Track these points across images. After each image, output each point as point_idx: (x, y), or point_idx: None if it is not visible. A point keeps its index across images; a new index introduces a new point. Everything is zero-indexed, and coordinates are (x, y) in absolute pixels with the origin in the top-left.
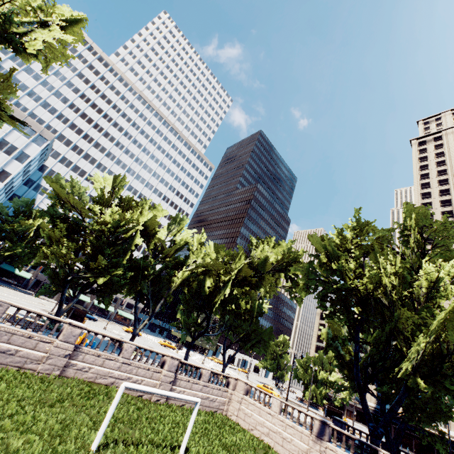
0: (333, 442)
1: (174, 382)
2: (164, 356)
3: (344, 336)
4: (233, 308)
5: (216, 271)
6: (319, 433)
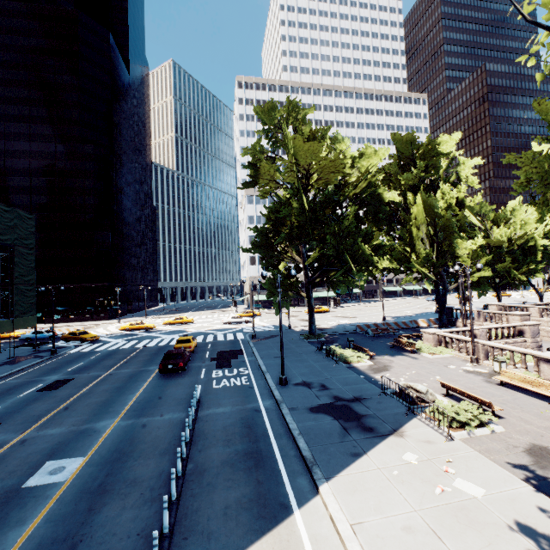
0: None
1: None
2: None
3: None
4: None
5: None
6: None
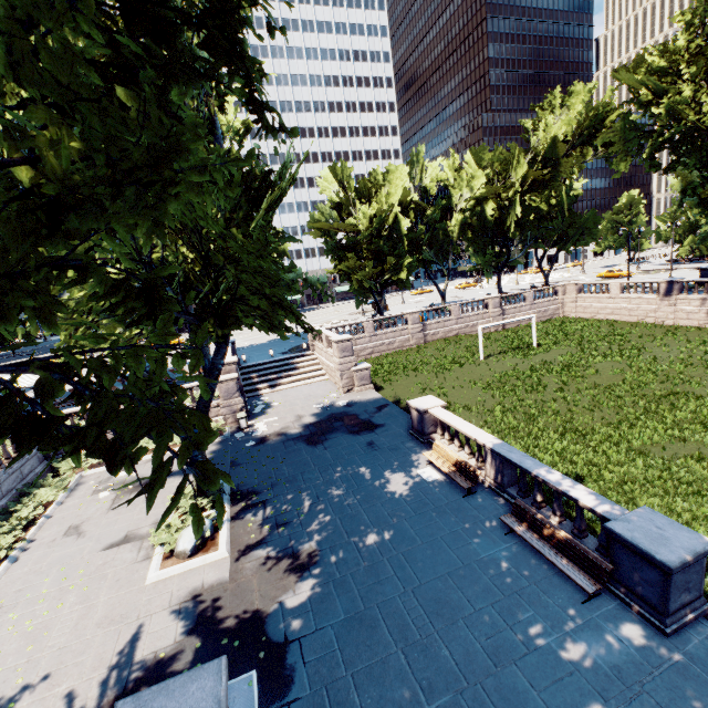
0: (684, 293)
1: (502, 314)
2: (484, 301)
3: (693, 185)
4: (532, 222)
5: (493, 194)
6: (666, 292)
